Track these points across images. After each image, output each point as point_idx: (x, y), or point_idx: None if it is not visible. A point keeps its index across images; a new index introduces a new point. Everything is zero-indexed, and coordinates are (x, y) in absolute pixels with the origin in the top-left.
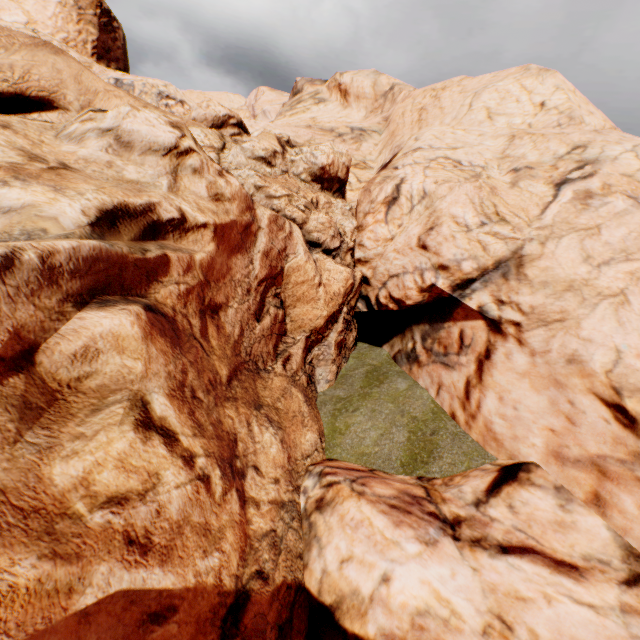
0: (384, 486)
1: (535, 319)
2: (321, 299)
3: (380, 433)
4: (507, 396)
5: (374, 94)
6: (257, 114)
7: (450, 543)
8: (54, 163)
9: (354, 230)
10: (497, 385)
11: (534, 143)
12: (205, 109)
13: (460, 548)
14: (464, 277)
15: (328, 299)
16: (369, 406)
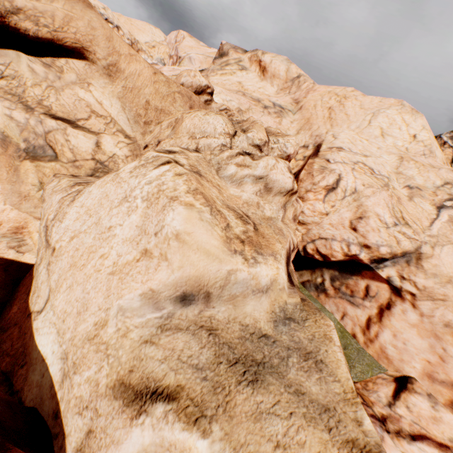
0: None
1: (426, 295)
2: None
3: None
4: (399, 335)
5: (286, 77)
6: (180, 55)
7: (387, 436)
8: (247, 218)
9: None
10: (393, 327)
11: (418, 169)
12: (192, 78)
13: (392, 438)
14: (380, 256)
15: None
16: None
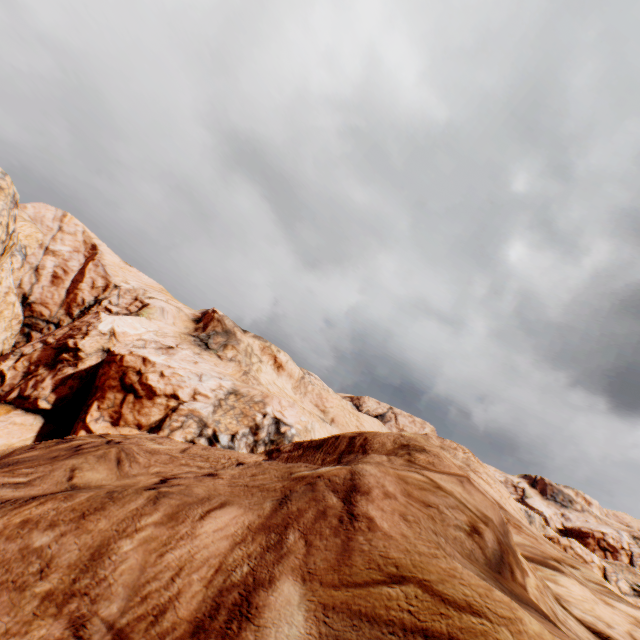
0: None
1: None
2: None
3: None
4: None
5: (298, 378)
6: (118, 283)
7: None
8: None
9: None
10: None
11: None
12: None
13: None
14: None
15: None
16: None
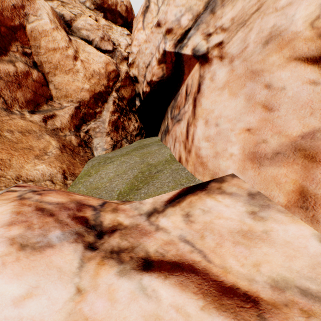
0: (61, 196)
1: (235, 27)
2: (80, 73)
3: (117, 173)
4: (211, 116)
5: None
6: None
7: (74, 252)
8: None
9: (129, 46)
10: (204, 111)
11: None
12: None
13: (87, 260)
14: (183, 31)
15: (89, 75)
16: (122, 160)
